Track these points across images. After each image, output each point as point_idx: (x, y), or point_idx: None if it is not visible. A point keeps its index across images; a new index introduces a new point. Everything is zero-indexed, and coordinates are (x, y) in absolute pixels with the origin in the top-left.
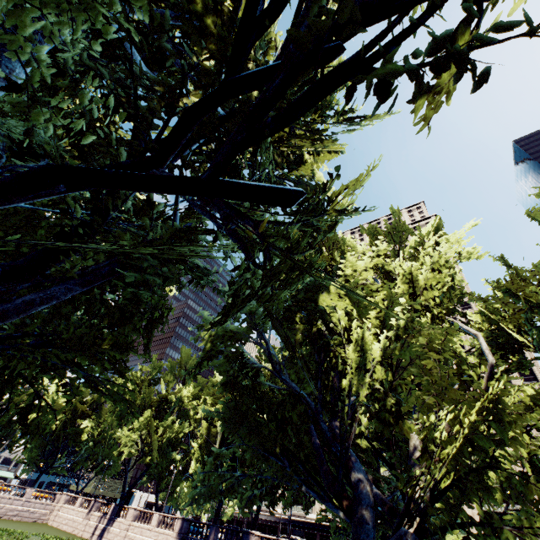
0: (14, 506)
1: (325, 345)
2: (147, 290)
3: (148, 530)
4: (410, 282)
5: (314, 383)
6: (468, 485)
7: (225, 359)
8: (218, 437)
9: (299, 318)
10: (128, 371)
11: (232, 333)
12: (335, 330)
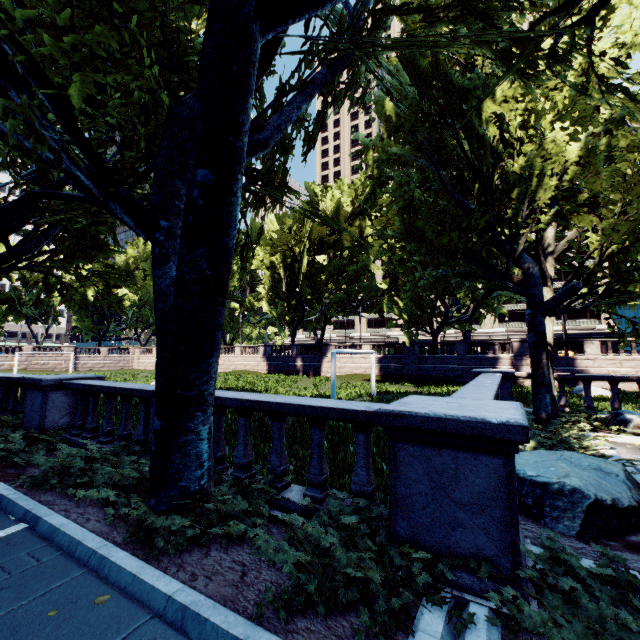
0: (97, 362)
1: (497, 160)
2: (398, 103)
3: (234, 357)
4: (584, 74)
5: (460, 204)
6: (632, 249)
7: (396, 185)
8: (283, 283)
9: (464, 133)
10: (314, 206)
11: (395, 157)
12: (509, 142)
